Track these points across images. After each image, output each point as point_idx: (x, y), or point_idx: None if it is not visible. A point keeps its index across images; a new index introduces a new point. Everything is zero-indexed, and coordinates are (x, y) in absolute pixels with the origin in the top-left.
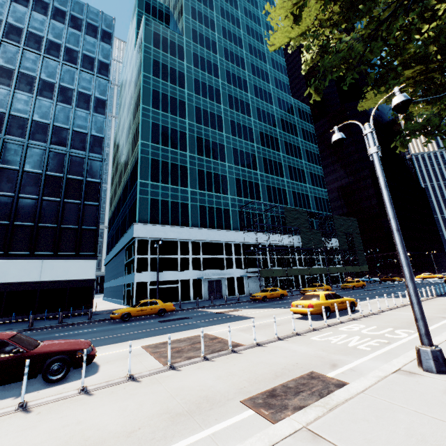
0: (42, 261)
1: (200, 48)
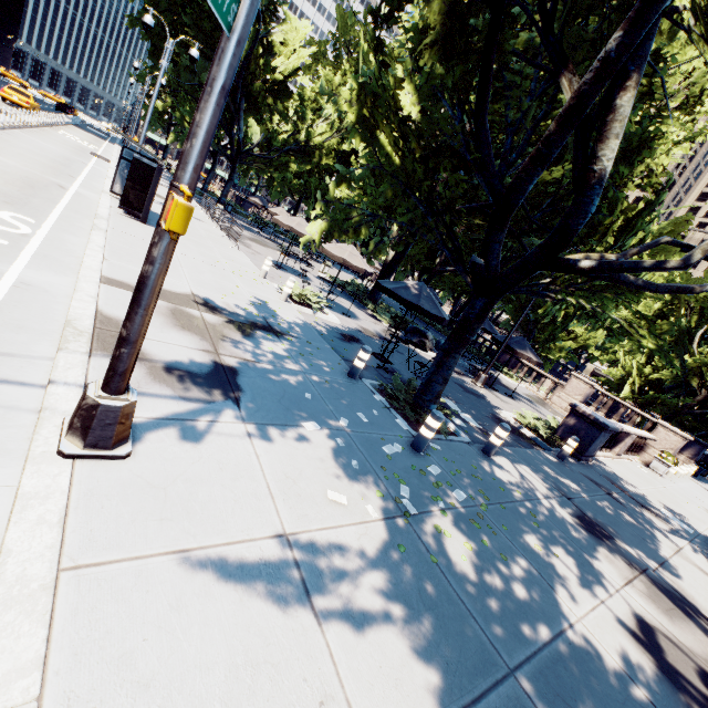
0: None
1: None
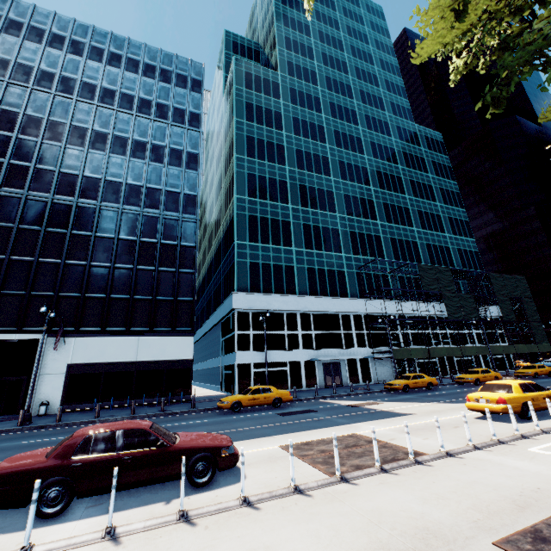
0: (138, 338)
1: (297, 81)
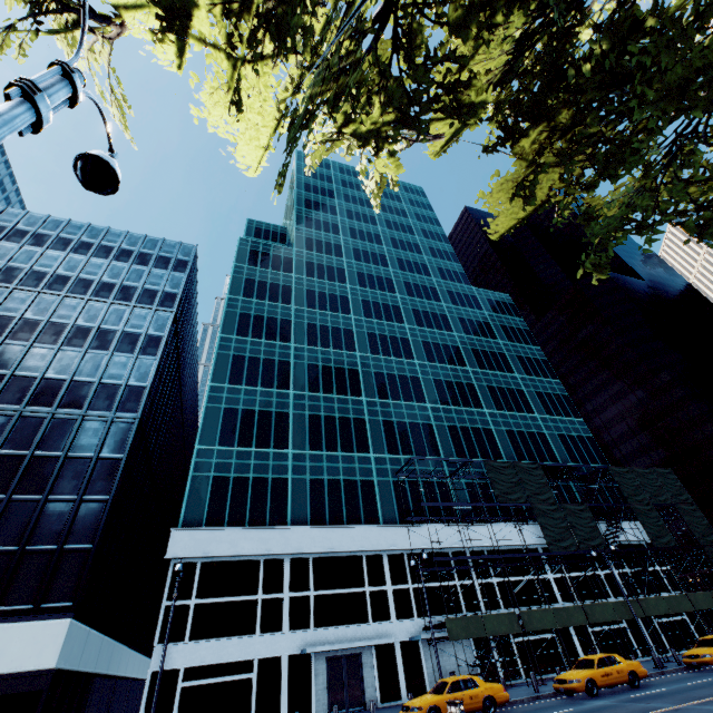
0: None
1: (317, 255)
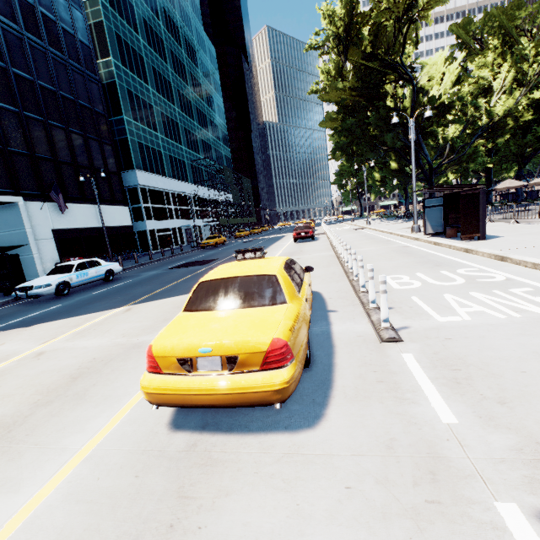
0: (95, 207)
1: None
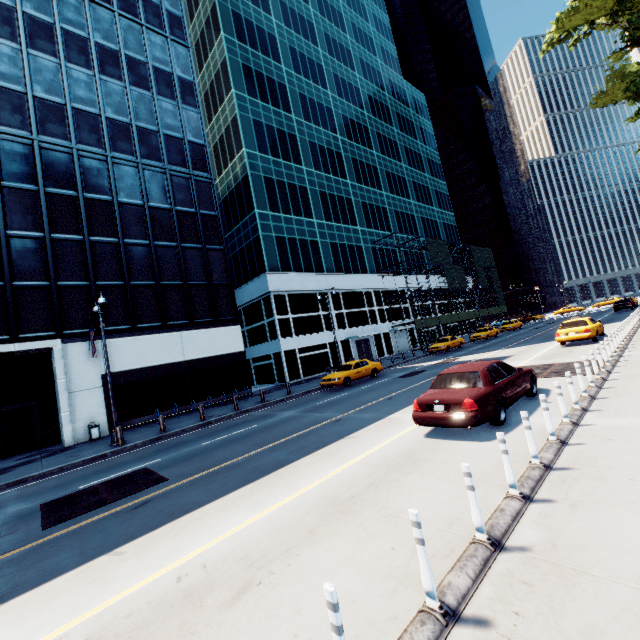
0: (180, 334)
1: None
